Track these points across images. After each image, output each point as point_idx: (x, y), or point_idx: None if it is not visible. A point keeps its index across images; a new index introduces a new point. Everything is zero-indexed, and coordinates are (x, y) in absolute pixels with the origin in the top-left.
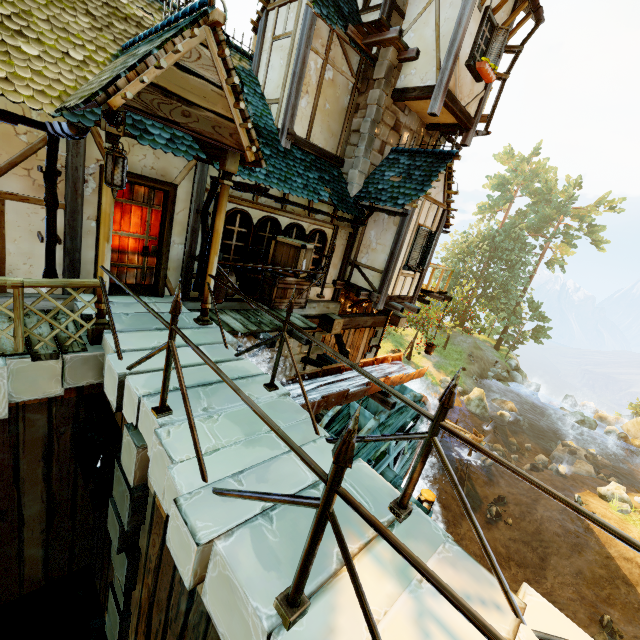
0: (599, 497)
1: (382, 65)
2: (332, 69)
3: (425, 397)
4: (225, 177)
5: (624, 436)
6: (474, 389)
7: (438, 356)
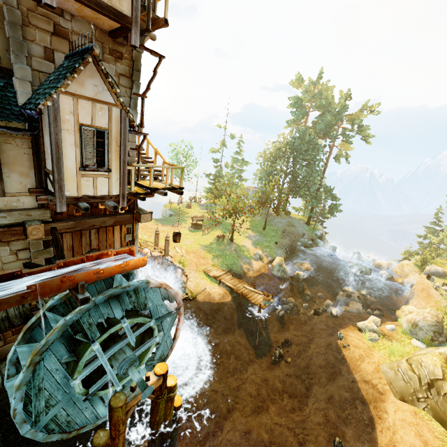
0: (358, 330)
1: None
2: None
3: (154, 282)
4: None
5: (391, 277)
6: (276, 258)
7: (258, 235)
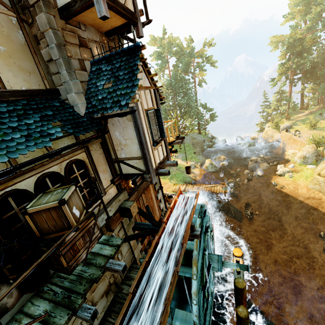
0: (279, 176)
1: None
2: None
3: (205, 203)
4: None
5: (266, 141)
6: (206, 161)
7: (180, 154)
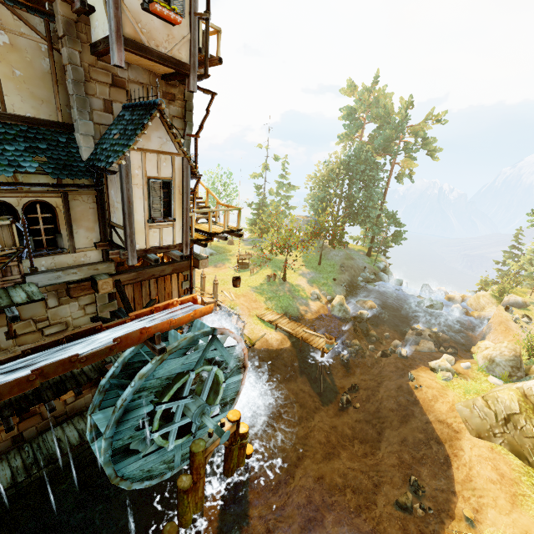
0: (430, 370)
1: (58, 21)
2: (5, 33)
3: (221, 330)
4: None
5: (465, 311)
6: (336, 297)
7: (314, 272)
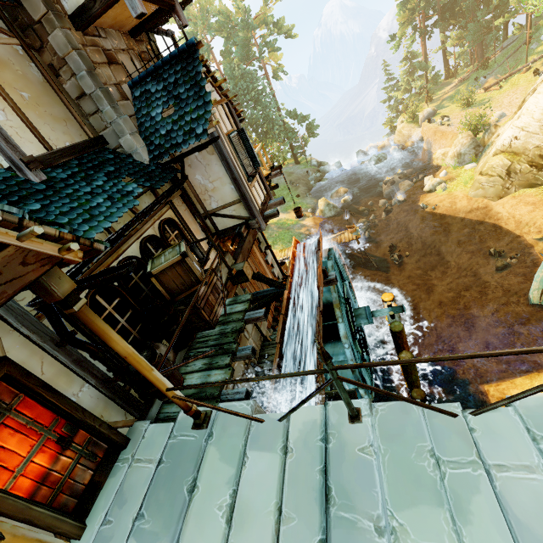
0: (428, 194)
1: None
2: None
3: (333, 247)
4: (69, 304)
5: (402, 147)
6: (318, 202)
7: None
